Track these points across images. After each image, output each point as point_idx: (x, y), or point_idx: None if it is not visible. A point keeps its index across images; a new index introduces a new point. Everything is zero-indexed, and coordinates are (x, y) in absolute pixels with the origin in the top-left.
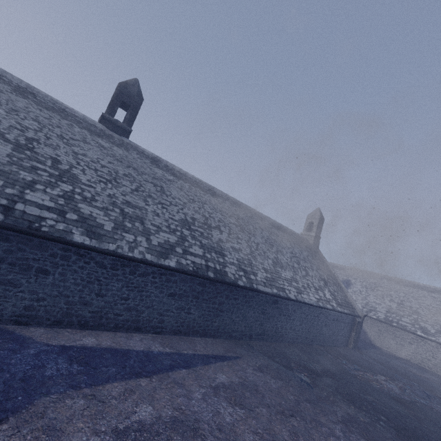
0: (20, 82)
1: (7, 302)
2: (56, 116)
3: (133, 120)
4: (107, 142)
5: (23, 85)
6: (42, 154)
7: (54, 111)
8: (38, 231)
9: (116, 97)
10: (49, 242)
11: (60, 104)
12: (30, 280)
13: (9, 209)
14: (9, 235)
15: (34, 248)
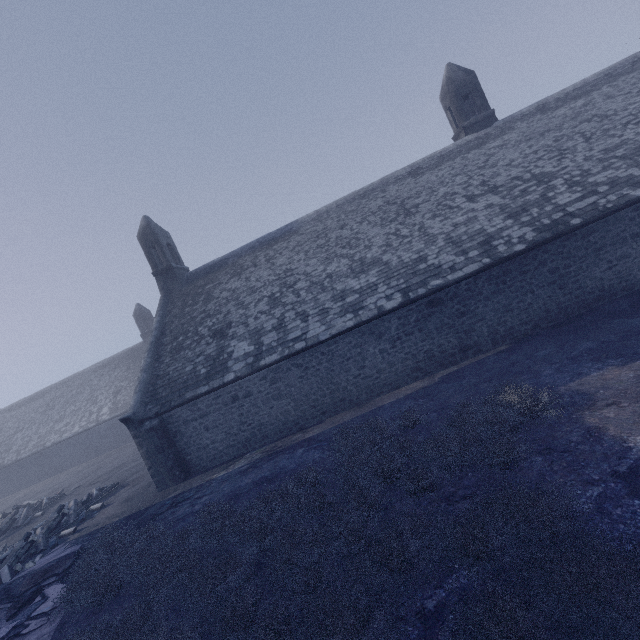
0: (404, 170)
1: (632, 270)
2: (448, 164)
3: (485, 101)
4: (494, 141)
5: (407, 170)
6: (504, 183)
7: (442, 163)
8: (608, 209)
9: (455, 101)
10: (619, 214)
11: (434, 155)
12: (633, 247)
13: (570, 214)
14: (592, 227)
15: (614, 224)
